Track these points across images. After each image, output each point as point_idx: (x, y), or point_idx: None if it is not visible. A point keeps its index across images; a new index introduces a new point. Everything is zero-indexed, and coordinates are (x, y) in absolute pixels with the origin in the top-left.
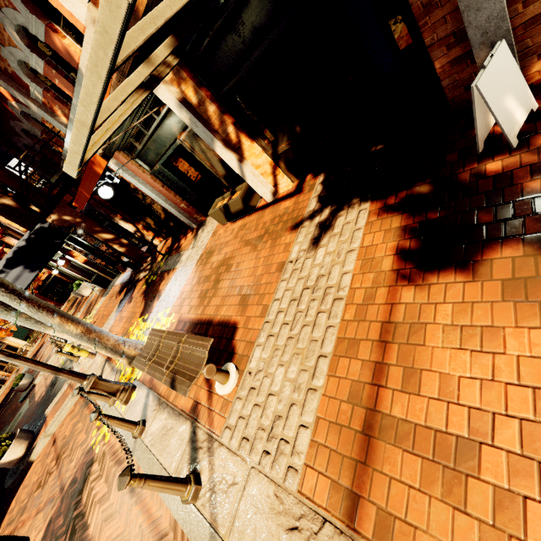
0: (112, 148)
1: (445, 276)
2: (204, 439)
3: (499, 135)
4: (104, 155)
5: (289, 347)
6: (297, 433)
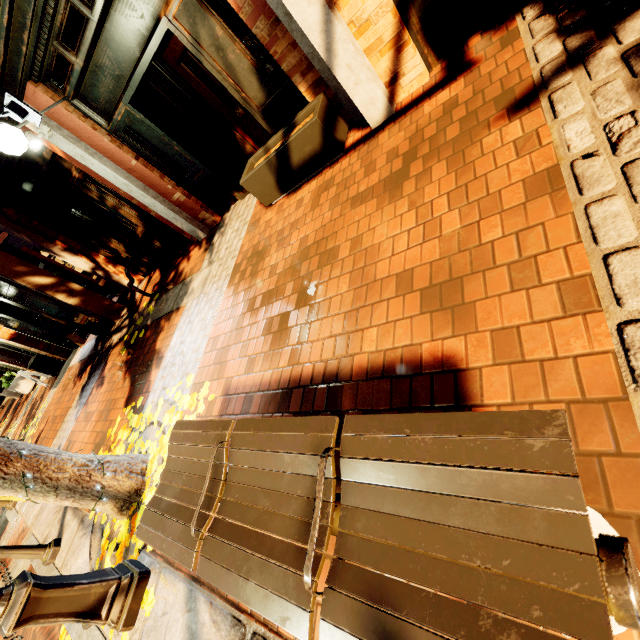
0: (16, 70)
1: None
2: None
3: None
4: (2, 91)
5: None
6: None
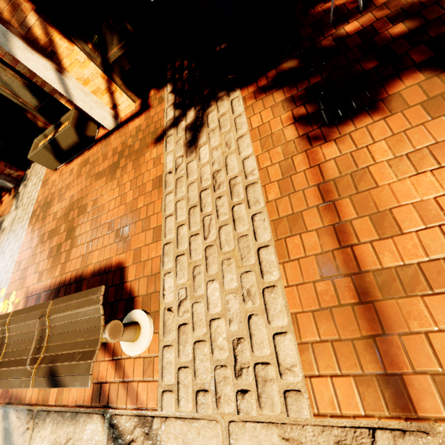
0: None
1: (360, 122)
2: (132, 426)
3: (340, 7)
4: None
5: (212, 256)
6: (275, 345)
